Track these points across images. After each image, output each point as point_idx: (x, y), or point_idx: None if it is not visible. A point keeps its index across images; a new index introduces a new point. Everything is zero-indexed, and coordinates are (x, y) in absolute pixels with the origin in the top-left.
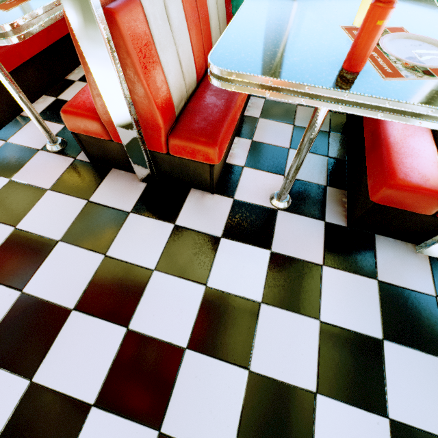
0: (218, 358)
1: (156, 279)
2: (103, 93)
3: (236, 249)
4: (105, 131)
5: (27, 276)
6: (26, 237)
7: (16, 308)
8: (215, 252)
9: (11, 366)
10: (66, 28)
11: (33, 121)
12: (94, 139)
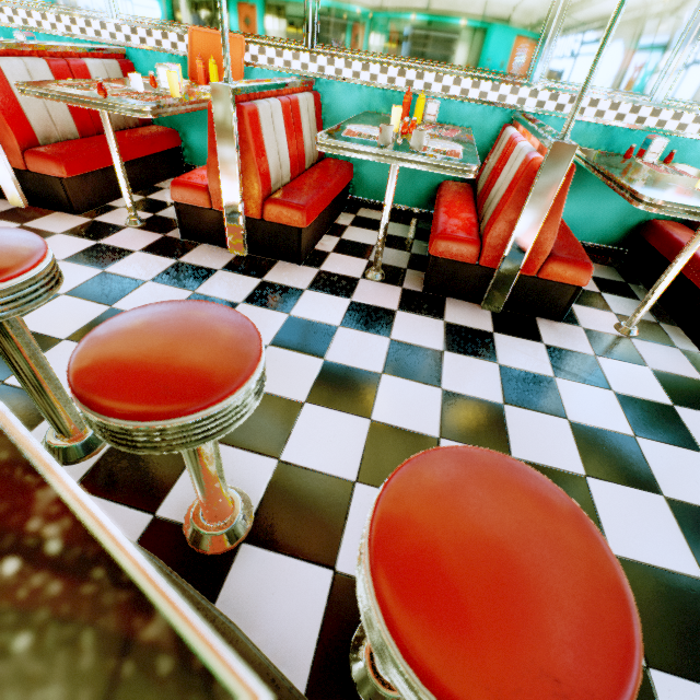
0: (670, 444)
1: (562, 384)
2: (524, 217)
3: (616, 365)
4: (477, 255)
5: (435, 376)
6: (407, 346)
7: (447, 401)
8: (600, 366)
9: (483, 445)
10: (348, 180)
11: (332, 255)
12: (453, 264)
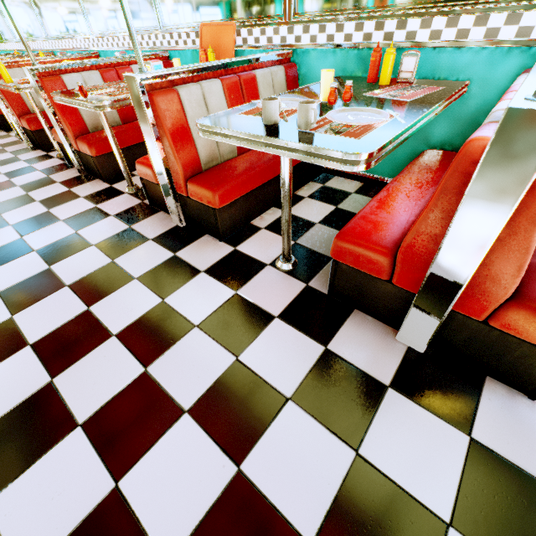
0: None
1: None
2: (451, 235)
3: None
4: (387, 270)
5: (246, 441)
6: (248, 376)
7: (229, 496)
8: None
9: None
10: None
11: (262, 231)
12: (359, 274)
